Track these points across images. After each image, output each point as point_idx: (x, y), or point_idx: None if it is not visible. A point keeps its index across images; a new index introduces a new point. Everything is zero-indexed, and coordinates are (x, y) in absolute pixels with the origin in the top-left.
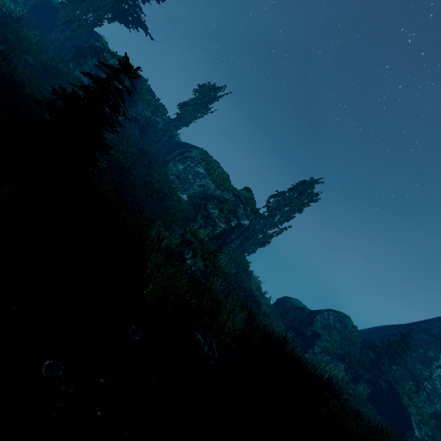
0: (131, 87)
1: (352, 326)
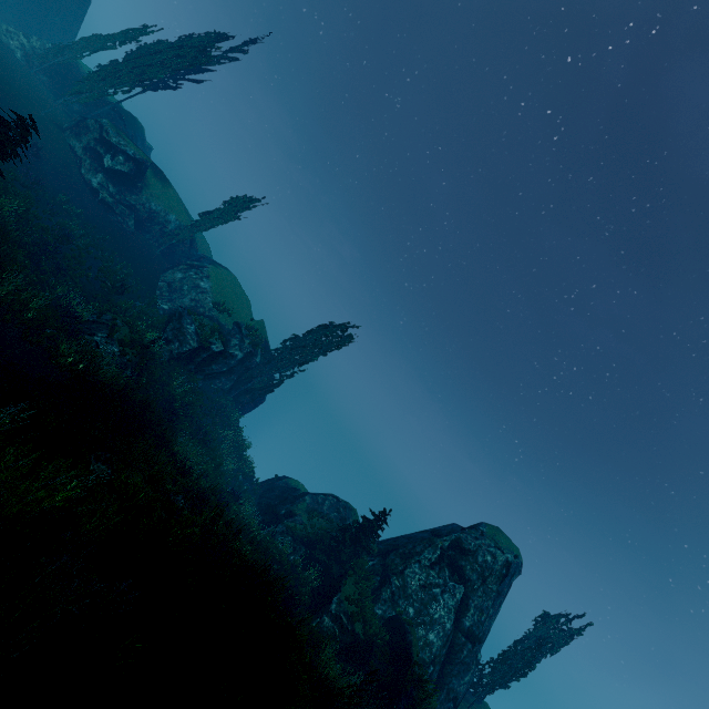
0: (137, 172)
1: (353, 521)
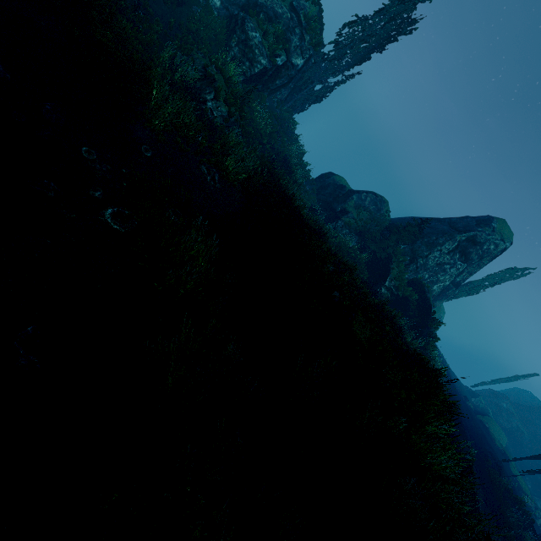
0: None
1: (386, 211)
